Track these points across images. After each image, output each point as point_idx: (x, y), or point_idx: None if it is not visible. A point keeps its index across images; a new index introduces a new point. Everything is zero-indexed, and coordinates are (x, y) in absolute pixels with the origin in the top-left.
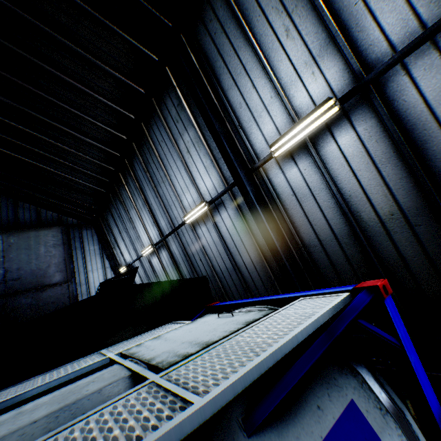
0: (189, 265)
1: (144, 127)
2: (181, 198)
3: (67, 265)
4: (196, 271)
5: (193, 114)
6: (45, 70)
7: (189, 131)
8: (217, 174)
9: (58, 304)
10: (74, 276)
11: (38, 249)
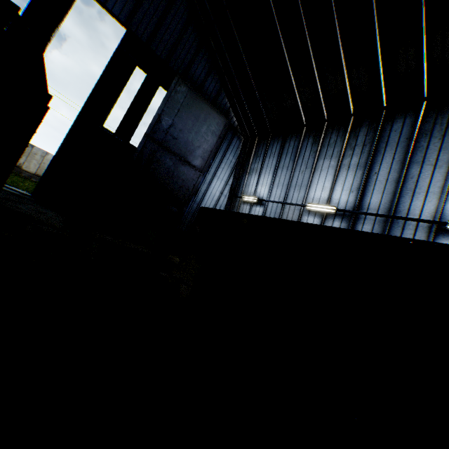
0: None
1: None
2: None
3: (209, 157)
4: None
5: None
6: None
7: None
8: None
9: (184, 184)
10: (207, 171)
11: (202, 125)
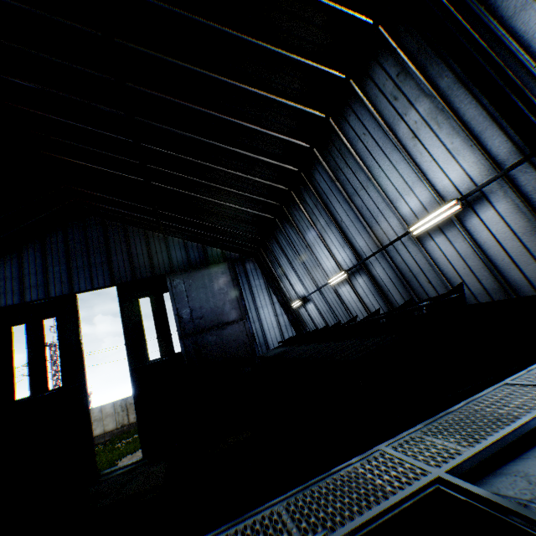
0: (408, 291)
1: (333, 124)
2: (396, 204)
3: (239, 302)
4: (419, 297)
5: (430, 79)
6: (227, 87)
7: (418, 107)
8: (475, 156)
9: (239, 342)
10: (247, 313)
11: (212, 287)
